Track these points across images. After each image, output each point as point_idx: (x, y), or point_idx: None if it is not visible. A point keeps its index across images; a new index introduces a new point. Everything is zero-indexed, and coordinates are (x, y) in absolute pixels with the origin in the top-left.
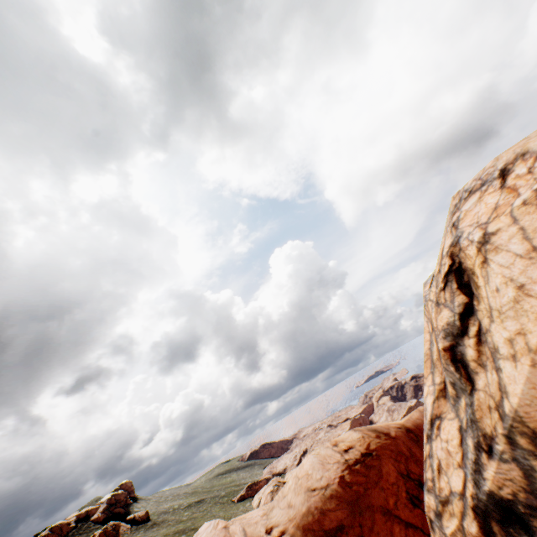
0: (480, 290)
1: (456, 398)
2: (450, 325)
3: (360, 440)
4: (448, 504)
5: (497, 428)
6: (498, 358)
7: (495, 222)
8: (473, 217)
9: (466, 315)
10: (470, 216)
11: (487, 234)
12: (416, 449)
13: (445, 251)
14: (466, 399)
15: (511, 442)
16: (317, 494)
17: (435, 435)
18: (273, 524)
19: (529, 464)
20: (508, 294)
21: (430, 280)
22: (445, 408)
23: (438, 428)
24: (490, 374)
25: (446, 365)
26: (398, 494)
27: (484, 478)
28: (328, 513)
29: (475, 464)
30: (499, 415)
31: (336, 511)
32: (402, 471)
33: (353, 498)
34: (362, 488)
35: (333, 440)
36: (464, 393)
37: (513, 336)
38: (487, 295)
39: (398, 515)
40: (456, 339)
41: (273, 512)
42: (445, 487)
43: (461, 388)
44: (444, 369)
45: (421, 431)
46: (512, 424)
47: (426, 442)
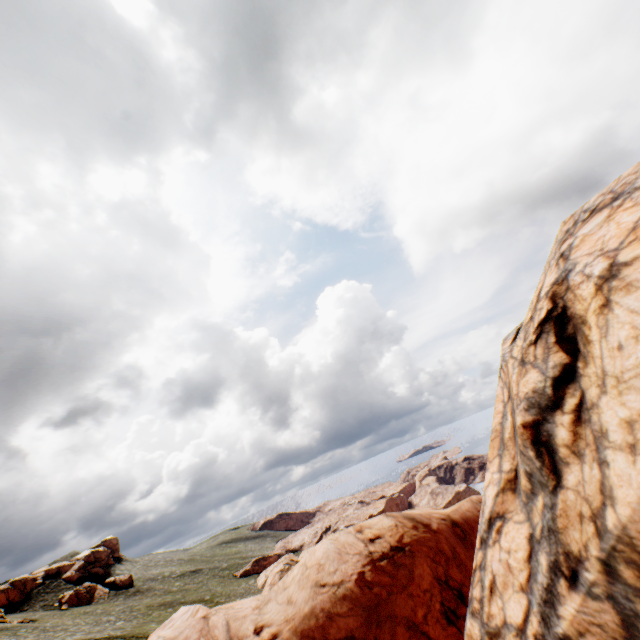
0: (591, 347)
1: (531, 495)
2: (538, 394)
3: (392, 528)
4: (498, 639)
5: (591, 547)
6: (606, 447)
7: (632, 247)
8: (595, 243)
9: (564, 382)
10: (590, 242)
11: (617, 265)
12: (461, 549)
13: (544, 291)
14: (546, 499)
15: (609, 572)
16: (327, 592)
17: (492, 540)
18: (264, 623)
19: (632, 608)
20: (637, 355)
21: (513, 335)
22: (513, 506)
23: (498, 531)
24: (589, 468)
25: (524, 447)
26: (430, 605)
27: (559, 616)
28: (337, 618)
29: (547, 592)
30: (596, 530)
31: (348, 617)
32: (439, 575)
33: (372, 603)
34: (385, 592)
35: (358, 524)
36: (544, 489)
37: (635, 417)
38: (601, 354)
39: (426, 632)
40: (543, 413)
41: (267, 606)
42: (497, 615)
43: (541, 481)
44: (519, 453)
45: (470, 527)
46: (615, 546)
47: (479, 548)
